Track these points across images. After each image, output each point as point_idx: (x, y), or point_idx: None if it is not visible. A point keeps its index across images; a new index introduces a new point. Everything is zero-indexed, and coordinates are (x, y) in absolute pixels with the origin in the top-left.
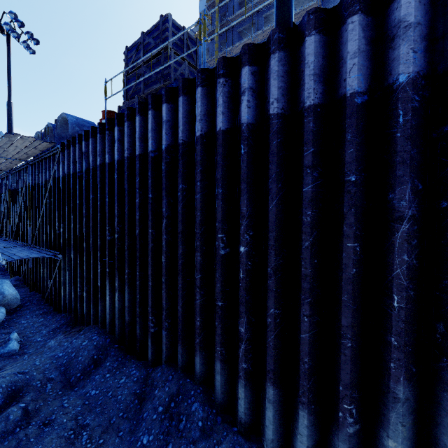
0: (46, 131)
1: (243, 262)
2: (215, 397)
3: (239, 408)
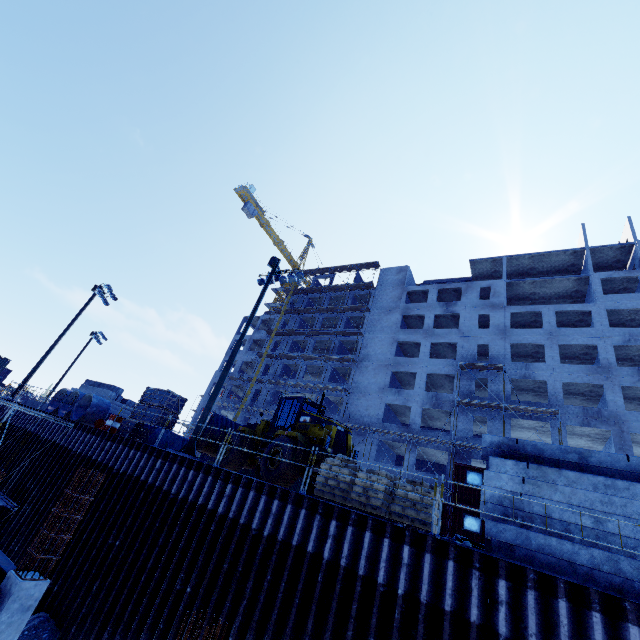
0: (73, 394)
1: (115, 549)
2: (60, 634)
3: (68, 639)
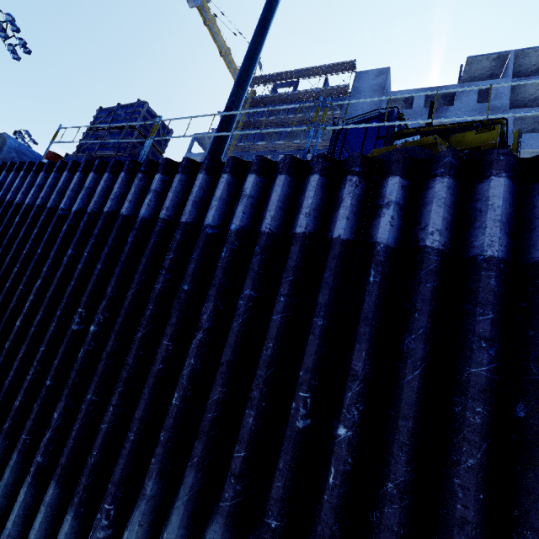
0: None
1: (87, 341)
2: None
3: (10, 515)
